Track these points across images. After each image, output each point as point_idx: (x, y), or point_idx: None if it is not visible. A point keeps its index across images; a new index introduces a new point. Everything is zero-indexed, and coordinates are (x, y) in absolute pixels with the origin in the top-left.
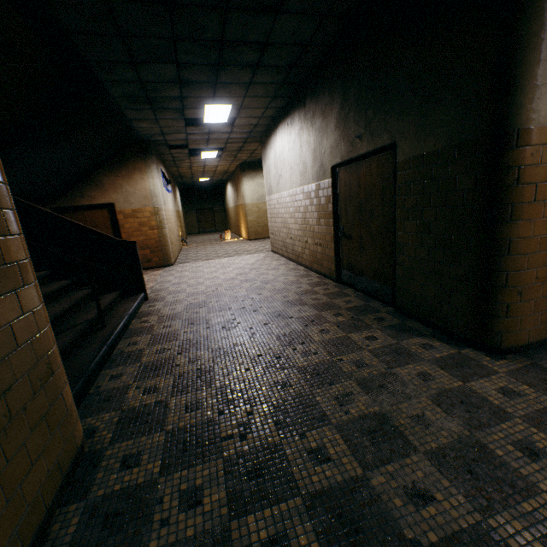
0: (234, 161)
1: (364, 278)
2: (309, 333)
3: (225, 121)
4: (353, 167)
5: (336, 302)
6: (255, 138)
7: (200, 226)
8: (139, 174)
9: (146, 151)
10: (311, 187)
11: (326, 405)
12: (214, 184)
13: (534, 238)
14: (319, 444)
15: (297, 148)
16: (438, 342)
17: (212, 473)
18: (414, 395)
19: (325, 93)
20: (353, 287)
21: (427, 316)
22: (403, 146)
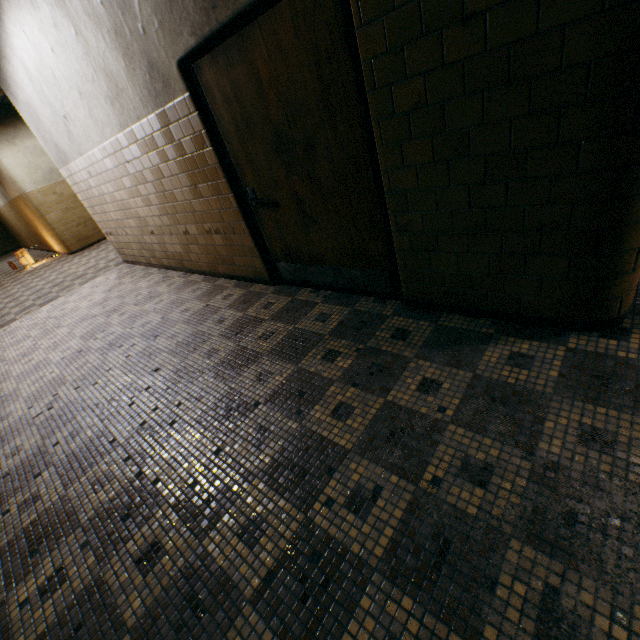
0: None
1: (326, 267)
2: (321, 433)
3: None
4: (232, 48)
5: (305, 326)
6: None
7: None
8: None
9: None
10: (149, 124)
11: None
12: None
13: None
14: None
15: (70, 39)
16: (521, 342)
17: None
18: None
19: None
20: (308, 285)
21: (476, 302)
22: None
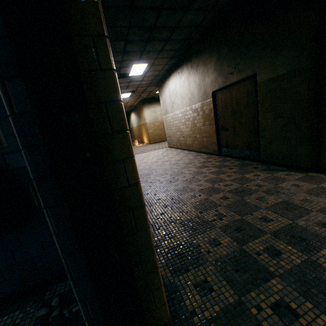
0: (138, 99)
1: (238, 150)
2: (221, 178)
3: (140, 74)
4: (227, 90)
5: (225, 164)
6: (154, 83)
7: None
8: None
9: None
10: (197, 105)
11: (254, 202)
12: None
13: None
14: (262, 216)
15: (186, 85)
16: (293, 172)
17: (216, 233)
18: (296, 192)
19: (205, 53)
20: (230, 156)
21: (283, 161)
22: (261, 74)
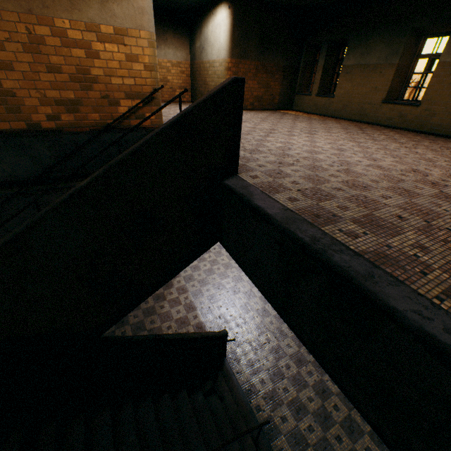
0: None
1: None
2: None
3: None
4: None
5: None
6: None
7: None
8: None
9: None
10: None
11: None
12: None
13: None
14: None
15: None
16: None
17: None
18: None
19: None
20: None
21: None
22: None
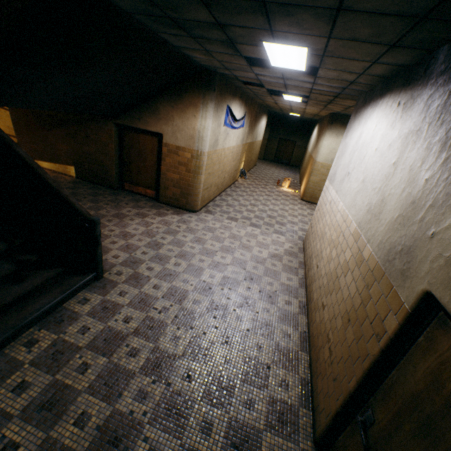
0: (324, 110)
1: None
2: None
3: (301, 69)
4: None
5: None
6: (352, 95)
7: (277, 154)
8: (193, 110)
9: (207, 85)
10: (368, 254)
11: None
12: (305, 119)
13: None
14: None
15: (387, 159)
16: None
17: None
18: None
19: None
20: None
21: None
22: None
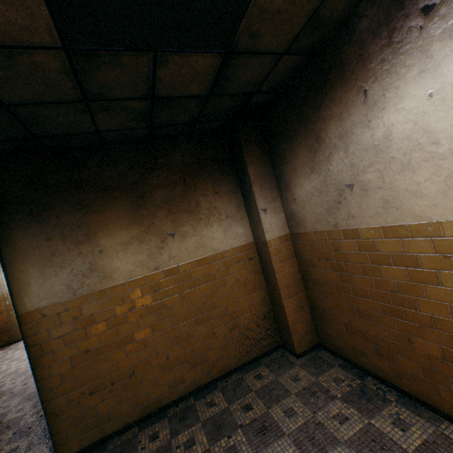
0: None
1: None
2: None
3: None
4: None
5: None
6: None
7: None
8: None
9: None
10: None
11: None
12: None
13: (55, 375)
14: None
15: None
16: (49, 448)
17: None
18: None
19: None
20: None
21: None
22: None
